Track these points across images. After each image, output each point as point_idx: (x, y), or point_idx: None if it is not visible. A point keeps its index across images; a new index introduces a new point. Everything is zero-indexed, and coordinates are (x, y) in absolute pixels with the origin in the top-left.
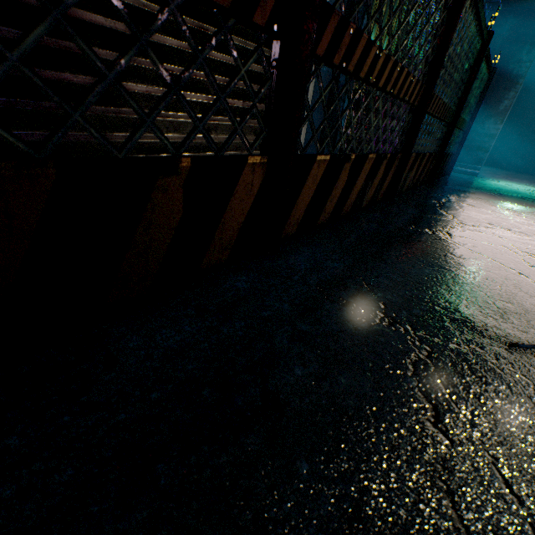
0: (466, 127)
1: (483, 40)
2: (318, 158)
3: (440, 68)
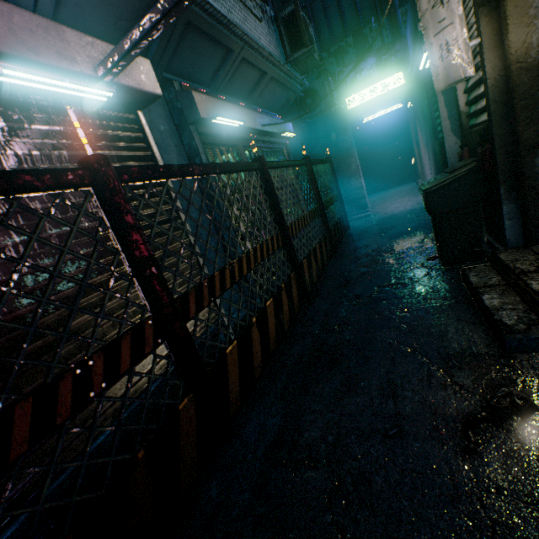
0: (338, 196)
1: (305, 164)
2: (228, 350)
3: (282, 218)
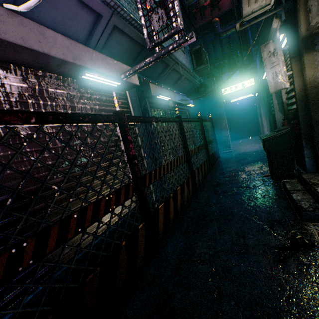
0: (214, 139)
1: (199, 121)
2: (159, 207)
3: (187, 146)
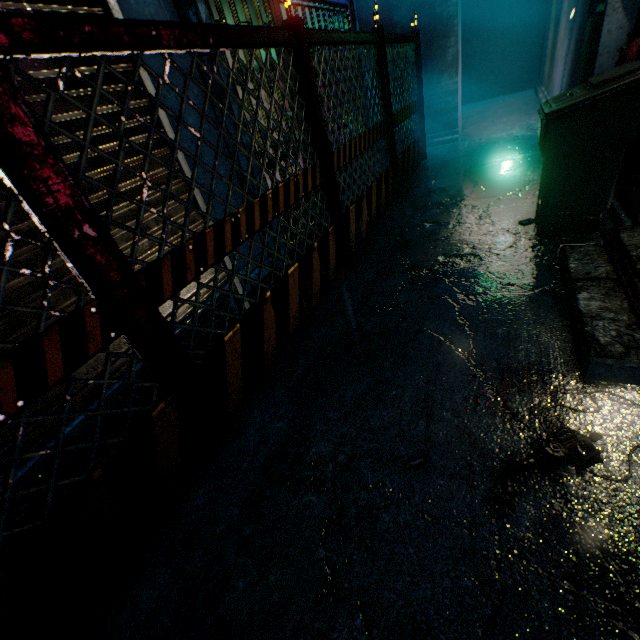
0: (418, 104)
1: (375, 42)
2: (227, 338)
3: (324, 139)
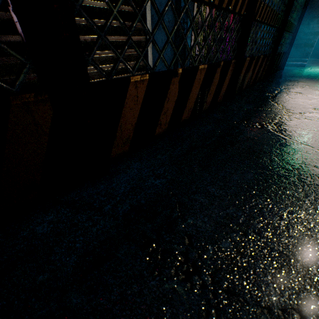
0: (295, 29)
1: None
2: (133, 79)
3: None
